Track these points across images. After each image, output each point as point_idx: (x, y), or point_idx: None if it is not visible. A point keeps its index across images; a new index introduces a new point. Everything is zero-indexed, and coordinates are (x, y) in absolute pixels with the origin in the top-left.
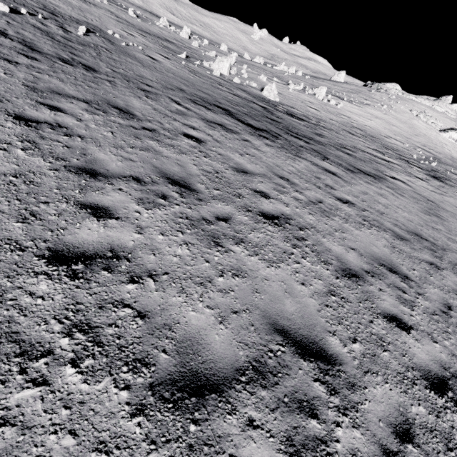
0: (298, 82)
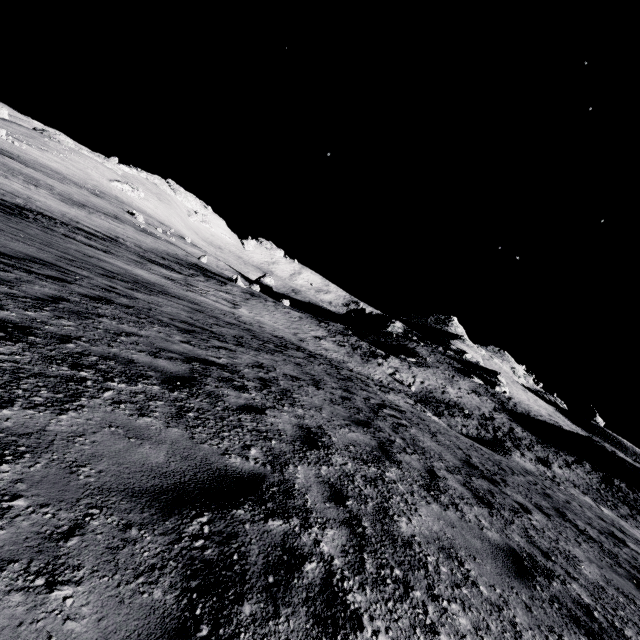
0: None
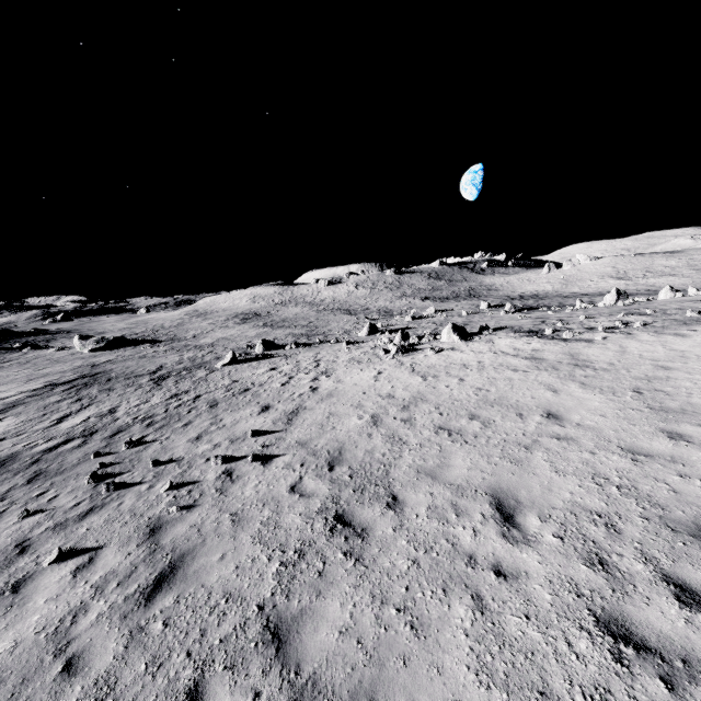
0: None
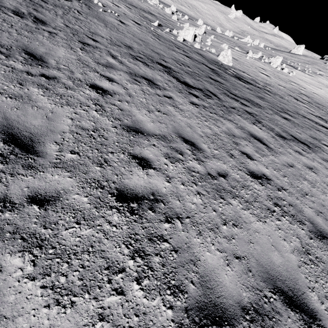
0: (257, 52)
